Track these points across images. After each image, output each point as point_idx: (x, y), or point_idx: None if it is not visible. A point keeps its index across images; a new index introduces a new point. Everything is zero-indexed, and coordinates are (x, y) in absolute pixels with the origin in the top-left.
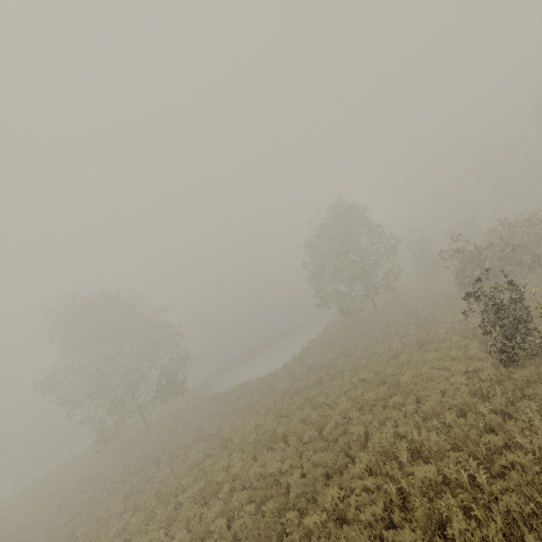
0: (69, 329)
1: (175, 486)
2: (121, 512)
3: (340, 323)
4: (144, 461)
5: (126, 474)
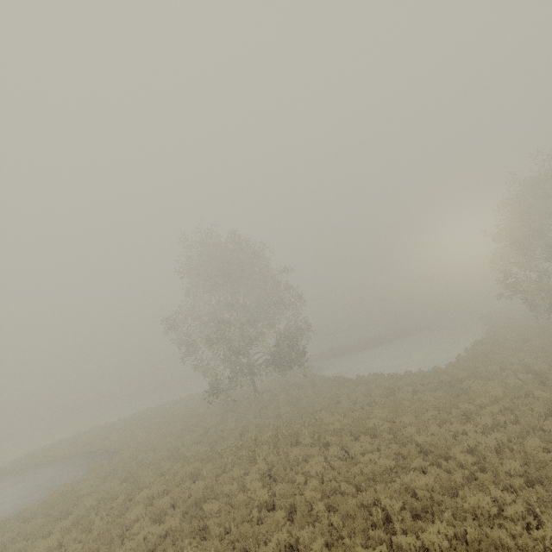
0: (196, 267)
1: (363, 502)
2: (264, 503)
3: (526, 330)
4: (271, 432)
5: (250, 442)
